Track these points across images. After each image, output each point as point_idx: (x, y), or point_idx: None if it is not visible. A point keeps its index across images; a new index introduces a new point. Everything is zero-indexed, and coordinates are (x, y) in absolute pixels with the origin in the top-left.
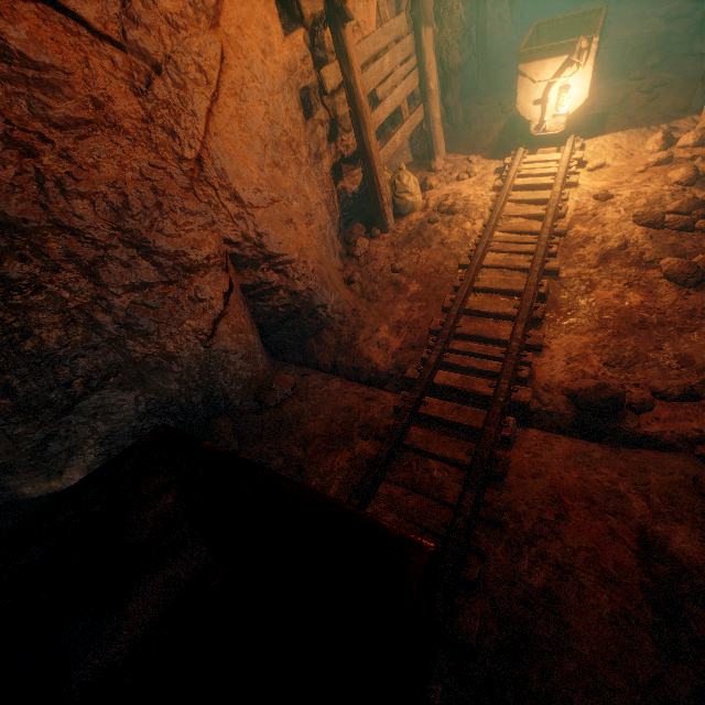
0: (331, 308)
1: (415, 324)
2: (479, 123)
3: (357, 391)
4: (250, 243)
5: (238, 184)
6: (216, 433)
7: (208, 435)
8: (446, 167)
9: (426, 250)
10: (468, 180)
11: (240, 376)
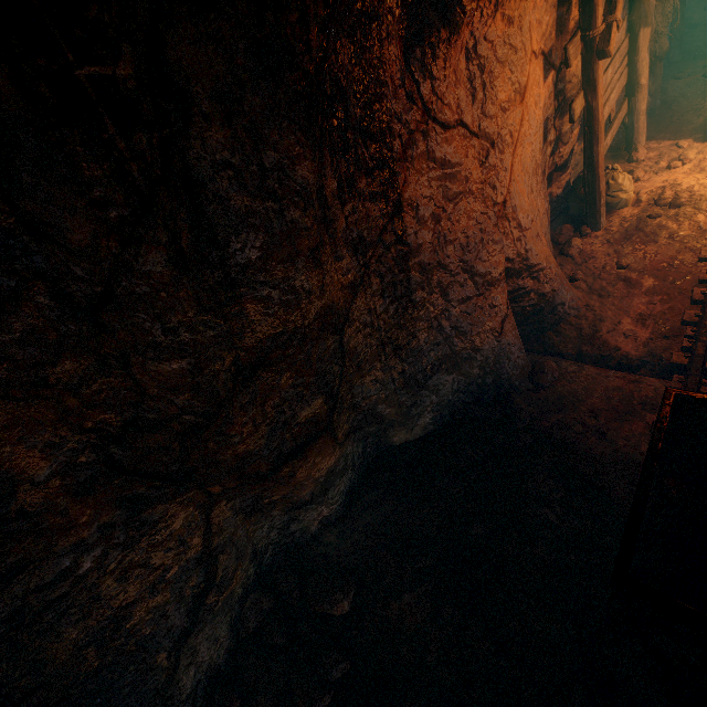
0: (567, 305)
1: (661, 316)
2: (682, 103)
3: (616, 375)
4: (519, 259)
5: (520, 214)
6: (517, 405)
7: (511, 407)
8: (649, 157)
9: (652, 245)
10: (681, 167)
11: (517, 363)
